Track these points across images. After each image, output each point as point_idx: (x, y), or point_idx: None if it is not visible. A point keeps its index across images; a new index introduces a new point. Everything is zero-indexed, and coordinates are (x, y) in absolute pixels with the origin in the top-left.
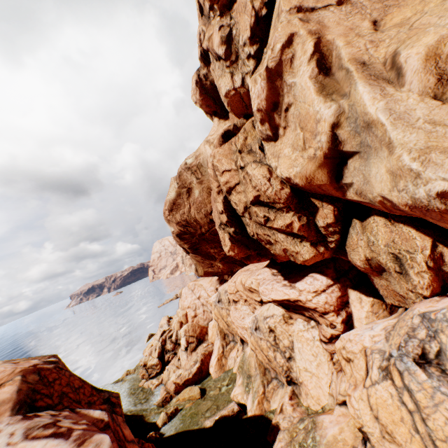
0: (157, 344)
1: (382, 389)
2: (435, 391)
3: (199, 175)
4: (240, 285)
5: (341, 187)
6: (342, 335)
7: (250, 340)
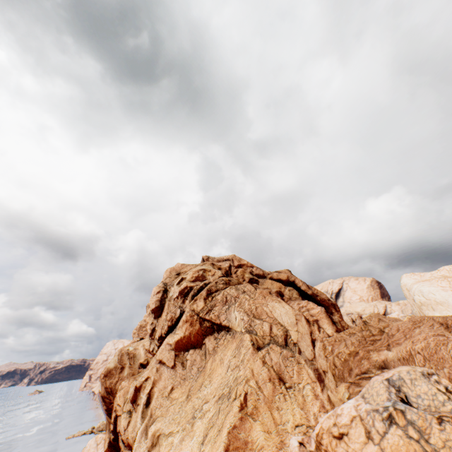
0: None
1: None
2: None
3: (132, 361)
4: None
5: None
6: None
7: None
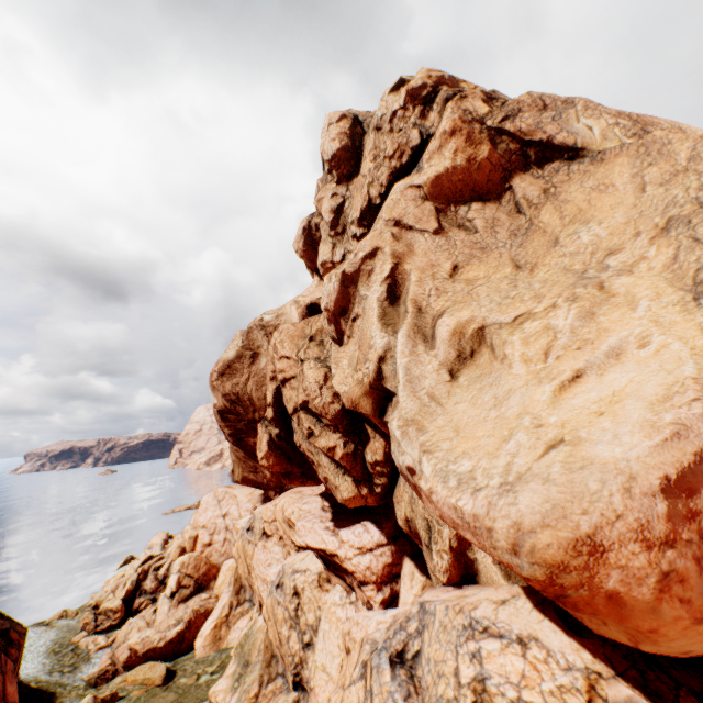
0: (132, 576)
1: (355, 691)
2: (389, 696)
3: None
4: (281, 511)
5: (385, 424)
6: (353, 614)
7: (266, 602)
